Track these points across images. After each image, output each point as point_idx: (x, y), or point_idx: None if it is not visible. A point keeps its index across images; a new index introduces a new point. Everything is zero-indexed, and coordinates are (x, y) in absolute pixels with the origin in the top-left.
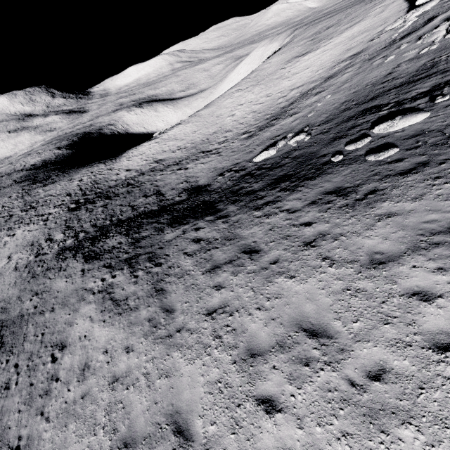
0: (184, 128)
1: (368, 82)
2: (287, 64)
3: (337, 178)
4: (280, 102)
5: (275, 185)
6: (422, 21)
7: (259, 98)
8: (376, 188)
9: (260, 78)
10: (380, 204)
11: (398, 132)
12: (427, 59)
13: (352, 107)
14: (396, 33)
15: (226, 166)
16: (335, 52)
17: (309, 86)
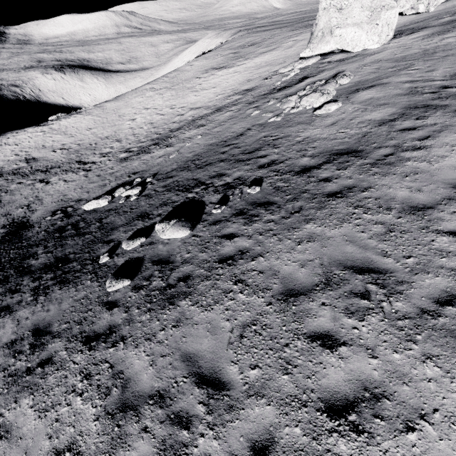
0: (81, 120)
1: (226, 136)
2: (203, 73)
3: (68, 301)
4: (175, 121)
5: (44, 272)
6: (299, 77)
7: (164, 107)
8: (55, 354)
9: (176, 81)
10: (23, 399)
11: (163, 243)
12: (265, 133)
13: (191, 168)
14: (281, 81)
15: (72, 198)
16: (240, 78)
17: (202, 111)
